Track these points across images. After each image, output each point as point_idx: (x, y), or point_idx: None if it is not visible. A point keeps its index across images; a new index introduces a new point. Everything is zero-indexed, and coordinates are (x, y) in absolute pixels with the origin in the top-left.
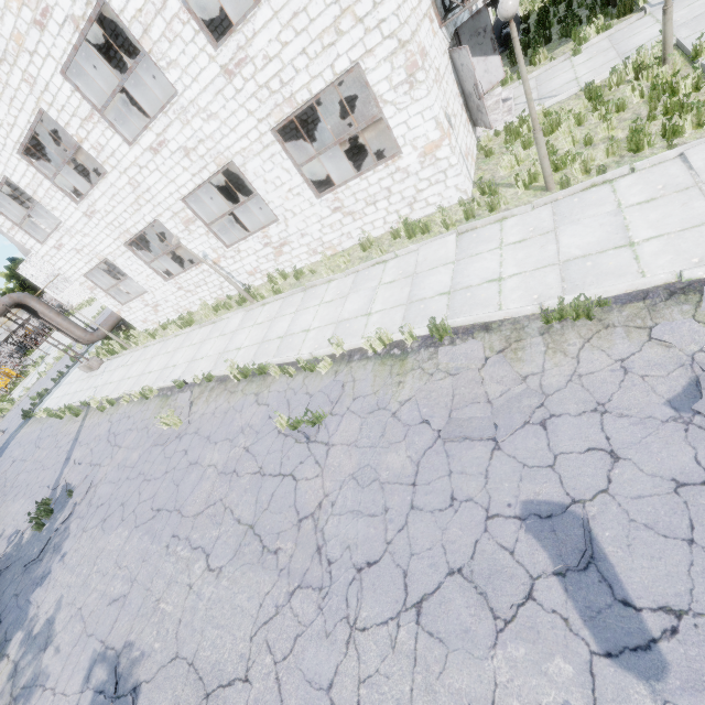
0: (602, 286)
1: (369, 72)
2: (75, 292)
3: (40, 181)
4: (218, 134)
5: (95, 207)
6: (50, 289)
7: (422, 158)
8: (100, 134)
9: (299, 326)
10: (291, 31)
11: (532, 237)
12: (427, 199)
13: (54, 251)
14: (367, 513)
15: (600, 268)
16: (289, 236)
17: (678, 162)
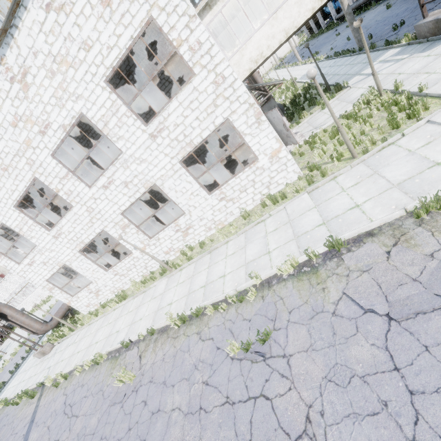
0: (439, 188)
1: (234, 121)
2: (29, 301)
3: (26, 221)
4: (146, 170)
5: (61, 230)
6: (11, 303)
7: (271, 159)
8: (71, 185)
9: (215, 275)
10: (189, 110)
11: (362, 180)
12: (277, 181)
13: (27, 267)
14: (366, 413)
15: (428, 180)
16: (192, 222)
17: (428, 125)
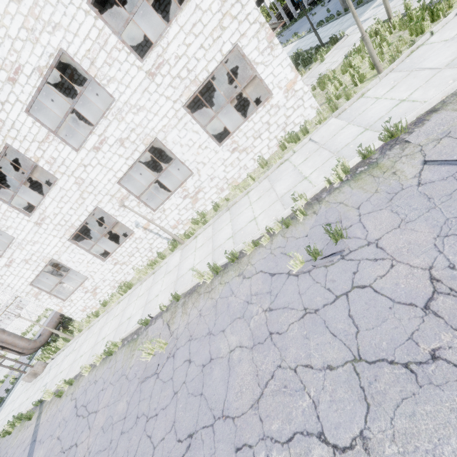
0: None
1: (244, 47)
2: None
3: None
4: (145, 121)
5: (45, 214)
6: None
7: (286, 93)
8: (54, 150)
9: (242, 223)
10: (192, 36)
11: (399, 82)
12: (294, 121)
13: (4, 269)
14: None
15: None
16: (201, 183)
17: None
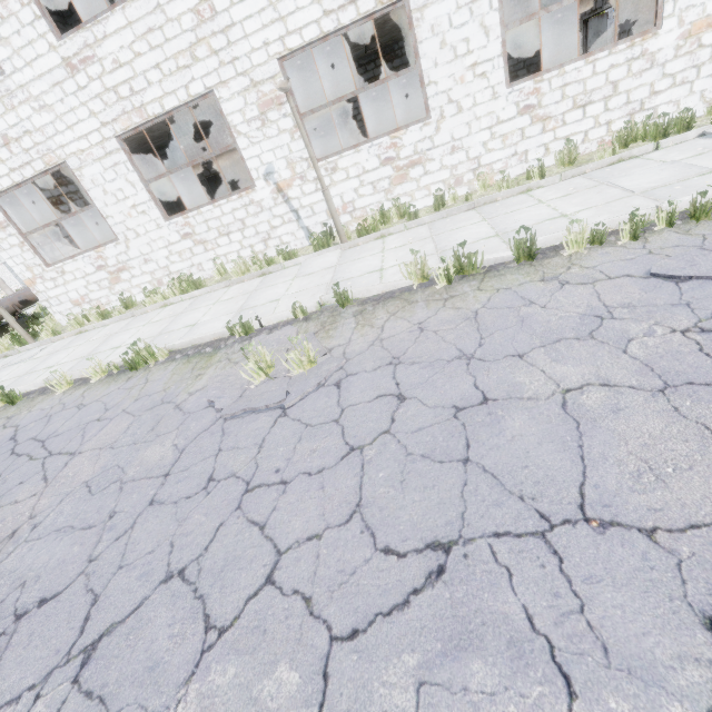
0: None
1: None
2: None
3: None
4: None
5: (96, 50)
6: None
7: (682, 40)
8: None
9: (526, 220)
10: None
11: None
12: (657, 109)
13: None
14: None
15: None
16: (431, 148)
17: None
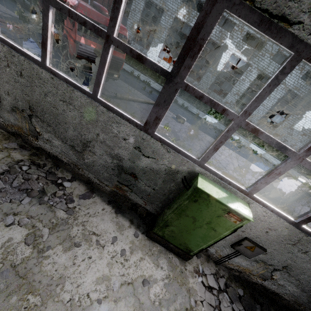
0: None
1: None
2: None
3: None
4: None
5: None
6: None
7: None
8: None
9: None
10: None
11: None
12: None
13: None
14: None
15: None
16: None
17: None
